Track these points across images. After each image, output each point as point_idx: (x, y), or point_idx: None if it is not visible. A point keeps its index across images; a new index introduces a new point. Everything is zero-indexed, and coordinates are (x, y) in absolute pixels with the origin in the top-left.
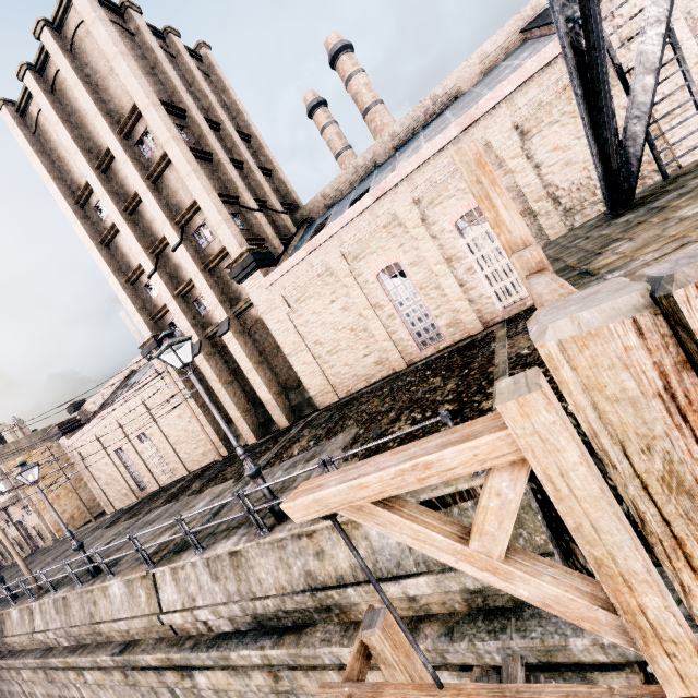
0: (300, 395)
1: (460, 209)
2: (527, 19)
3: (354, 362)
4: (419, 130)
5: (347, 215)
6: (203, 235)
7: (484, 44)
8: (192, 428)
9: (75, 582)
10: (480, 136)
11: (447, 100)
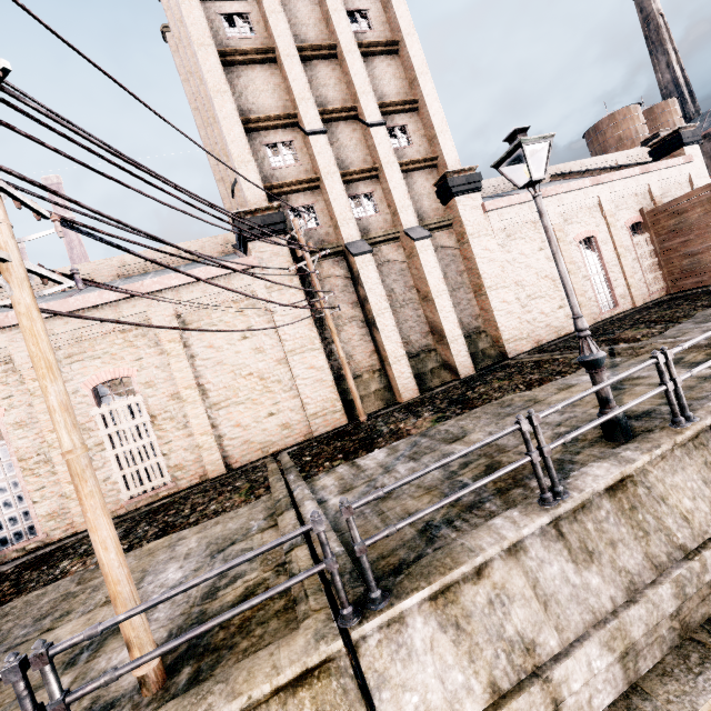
0: (473, 344)
1: (632, 219)
2: (554, 172)
3: (551, 312)
4: (490, 195)
5: (572, 185)
6: (397, 136)
7: (534, 170)
8: (281, 373)
9: (678, 411)
10: (646, 183)
11: (510, 187)
